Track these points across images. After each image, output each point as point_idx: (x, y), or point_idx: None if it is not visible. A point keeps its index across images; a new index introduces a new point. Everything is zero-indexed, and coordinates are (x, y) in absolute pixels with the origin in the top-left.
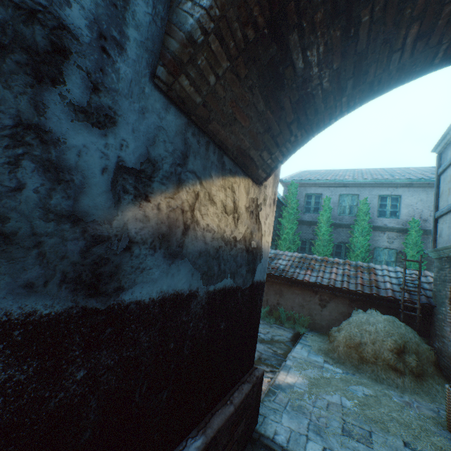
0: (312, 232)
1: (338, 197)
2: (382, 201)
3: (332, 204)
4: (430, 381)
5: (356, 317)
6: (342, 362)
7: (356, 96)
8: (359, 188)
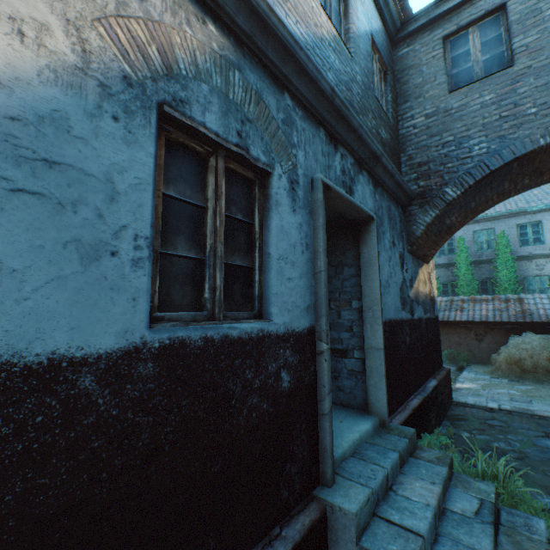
0: (451, 273)
1: (472, 234)
2: (522, 230)
3: (467, 242)
4: None
5: (512, 341)
6: (507, 376)
7: (474, 215)
8: (493, 221)
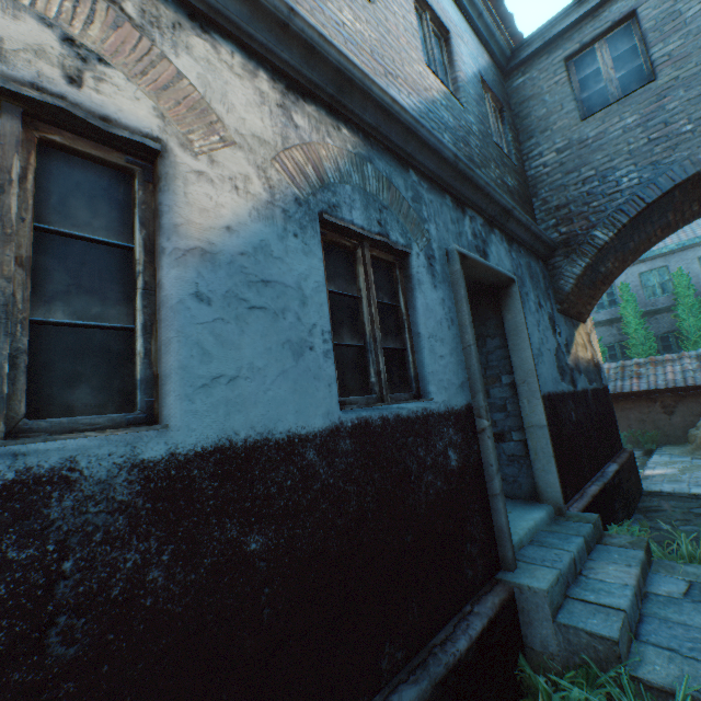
0: (617, 331)
1: (638, 278)
2: None
3: (633, 289)
4: None
5: None
6: None
7: (635, 257)
8: (664, 257)
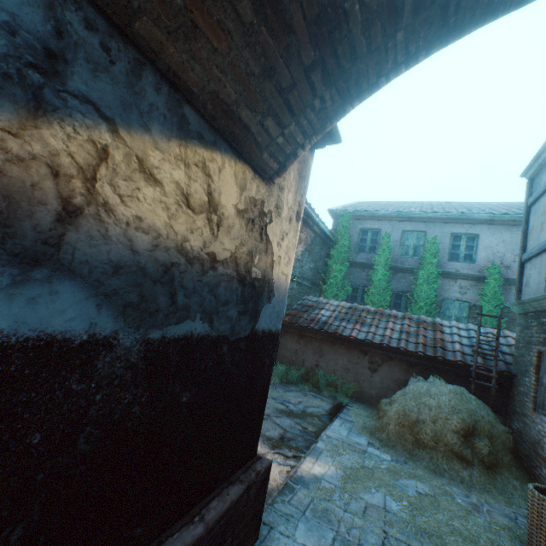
0: (366, 277)
1: (401, 234)
2: (456, 241)
3: (393, 243)
4: (506, 474)
5: (413, 386)
6: (392, 445)
7: (420, 32)
8: (427, 223)
